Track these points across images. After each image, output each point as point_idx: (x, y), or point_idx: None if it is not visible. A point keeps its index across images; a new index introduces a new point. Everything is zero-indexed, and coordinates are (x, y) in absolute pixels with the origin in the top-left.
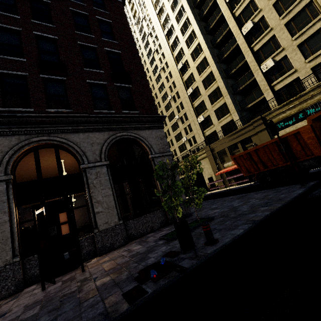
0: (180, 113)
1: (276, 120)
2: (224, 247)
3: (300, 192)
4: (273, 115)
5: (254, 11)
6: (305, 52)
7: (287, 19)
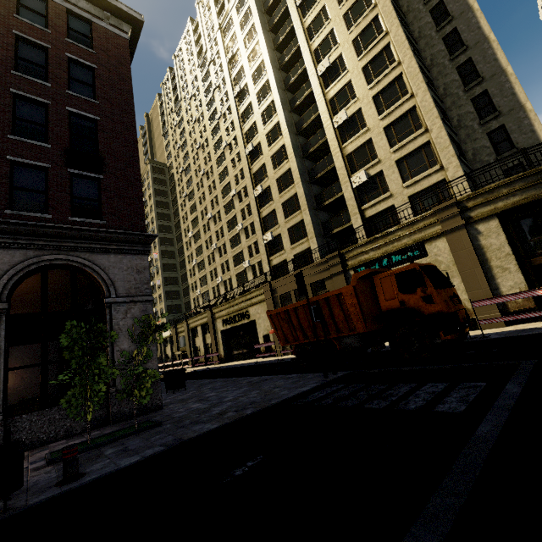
0: (246, 221)
1: (356, 262)
2: (63, 493)
3: (302, 391)
4: (354, 253)
5: (351, 99)
6: (404, 172)
7: (387, 122)
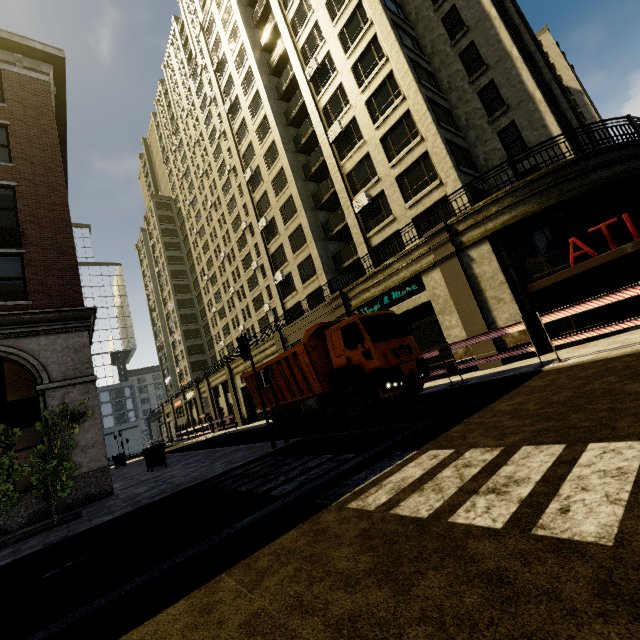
0: (261, 258)
1: (359, 302)
2: None
3: (231, 468)
4: (356, 292)
5: (344, 106)
6: (406, 191)
7: (383, 132)
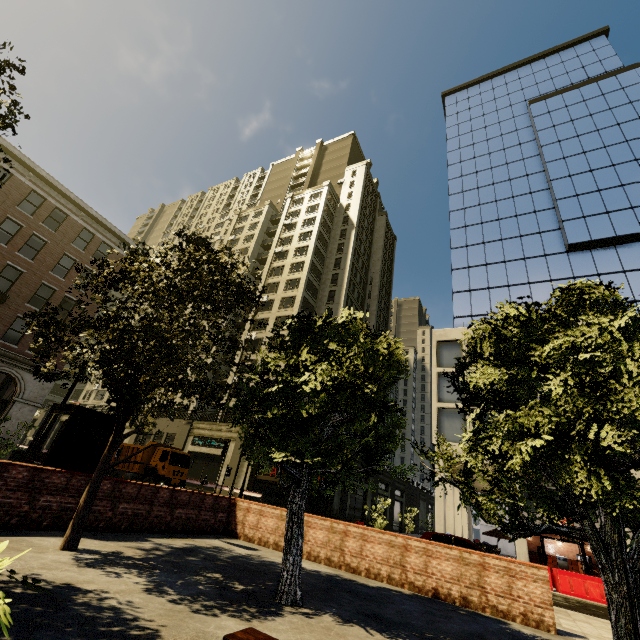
0: None
1: (198, 433)
2: None
3: None
4: (200, 427)
5: (264, 328)
6: None
7: None
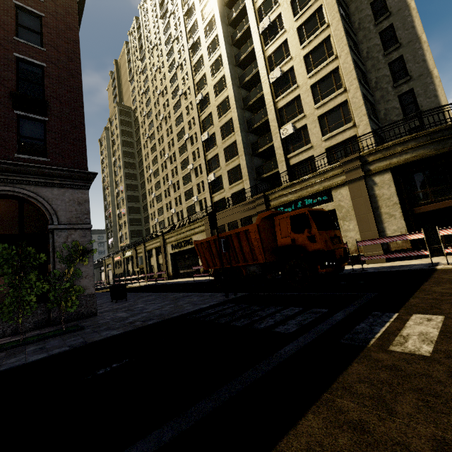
0: (196, 162)
1: (277, 203)
2: None
3: (201, 308)
4: (276, 195)
5: (286, 57)
6: (324, 127)
7: (314, 81)
